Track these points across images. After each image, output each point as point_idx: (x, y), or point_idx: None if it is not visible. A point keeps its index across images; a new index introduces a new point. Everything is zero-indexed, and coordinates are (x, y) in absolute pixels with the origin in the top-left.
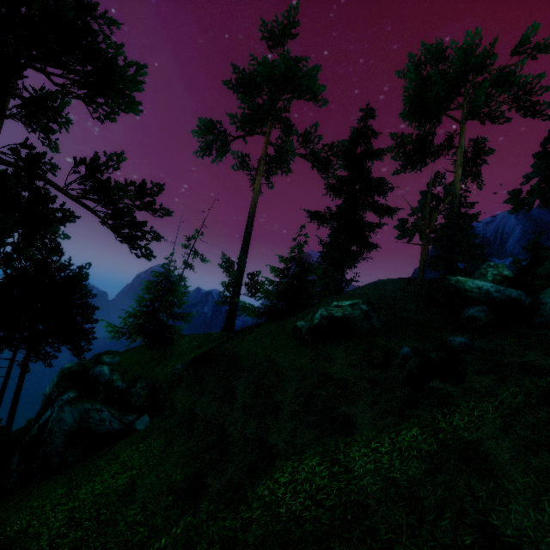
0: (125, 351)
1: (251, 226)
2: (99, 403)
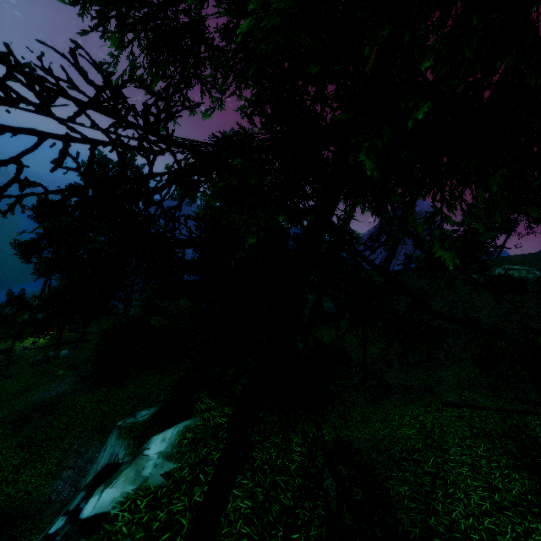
0: None
1: None
2: (325, 297)
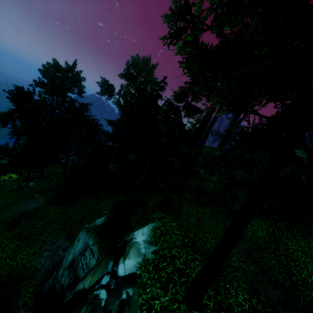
0: None
1: None
2: None
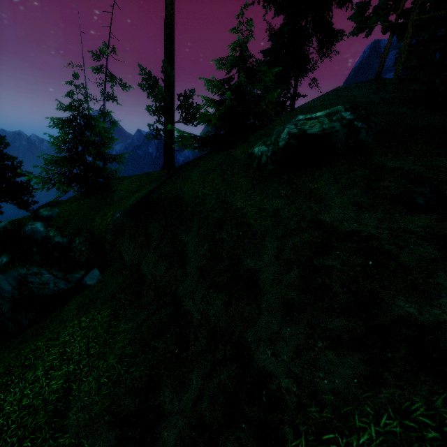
0: (65, 201)
1: (171, 22)
2: (35, 266)
